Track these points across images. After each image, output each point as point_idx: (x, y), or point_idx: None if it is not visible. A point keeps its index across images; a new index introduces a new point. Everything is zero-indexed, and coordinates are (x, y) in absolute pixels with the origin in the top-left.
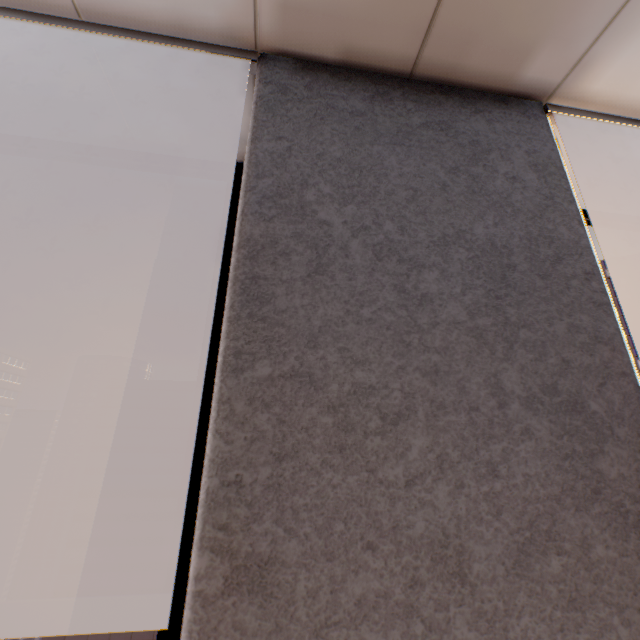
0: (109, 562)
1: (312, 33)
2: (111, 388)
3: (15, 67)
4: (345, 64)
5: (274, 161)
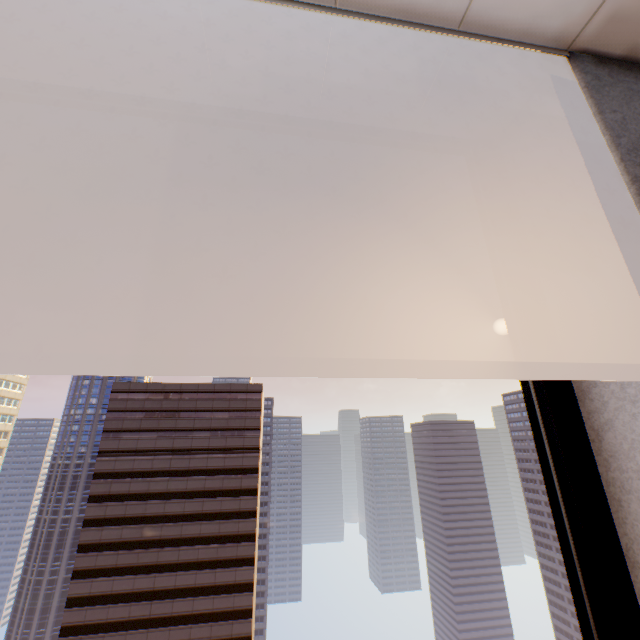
0: (121, 566)
1: (616, 36)
2: (116, 392)
3: (375, 66)
4: (624, 59)
5: (619, 127)
